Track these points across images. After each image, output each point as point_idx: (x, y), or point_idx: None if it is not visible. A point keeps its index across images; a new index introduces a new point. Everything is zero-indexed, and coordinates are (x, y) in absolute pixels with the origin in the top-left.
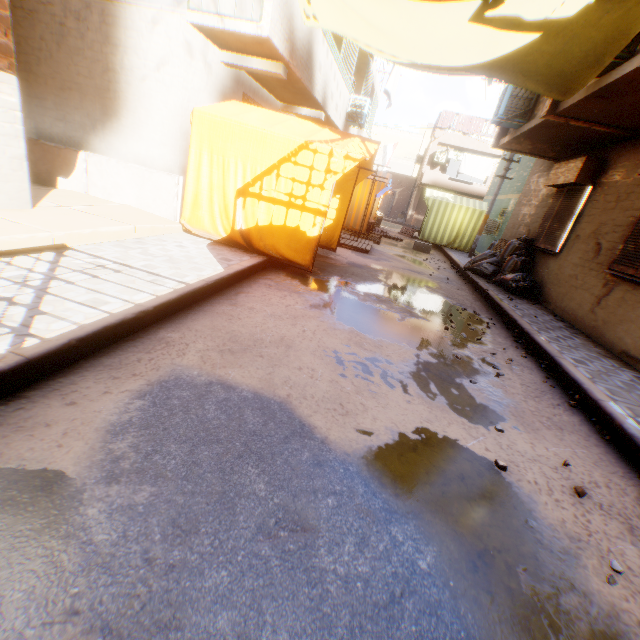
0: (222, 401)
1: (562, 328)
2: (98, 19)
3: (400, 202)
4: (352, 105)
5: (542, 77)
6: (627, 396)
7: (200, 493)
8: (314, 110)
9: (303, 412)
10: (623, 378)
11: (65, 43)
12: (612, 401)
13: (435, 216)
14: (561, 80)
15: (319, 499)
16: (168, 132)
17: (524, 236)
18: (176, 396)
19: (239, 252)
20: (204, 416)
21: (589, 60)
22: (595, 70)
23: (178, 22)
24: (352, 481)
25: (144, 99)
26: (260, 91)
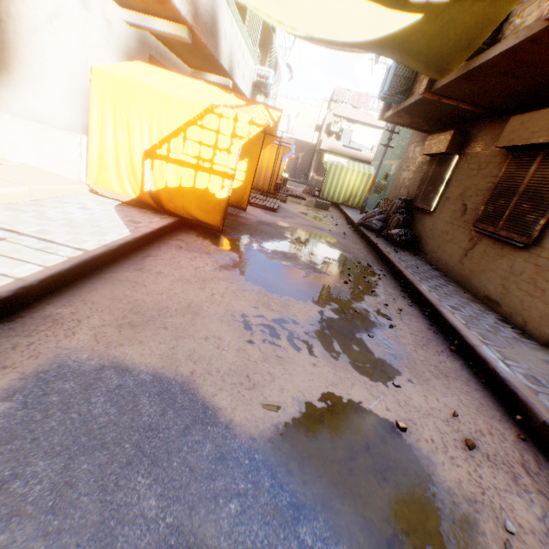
0: (114, 389)
1: (438, 276)
2: None
3: (303, 165)
4: (258, 75)
5: (423, 57)
6: (495, 339)
7: (70, 529)
8: (222, 77)
9: (207, 391)
10: (489, 321)
11: None
12: (485, 345)
13: (332, 178)
14: (439, 60)
15: (220, 506)
16: (67, 89)
17: (405, 197)
18: (57, 390)
19: (149, 213)
20: (89, 413)
21: (462, 43)
22: (467, 53)
23: None
24: (258, 473)
25: (38, 52)
26: (168, 55)
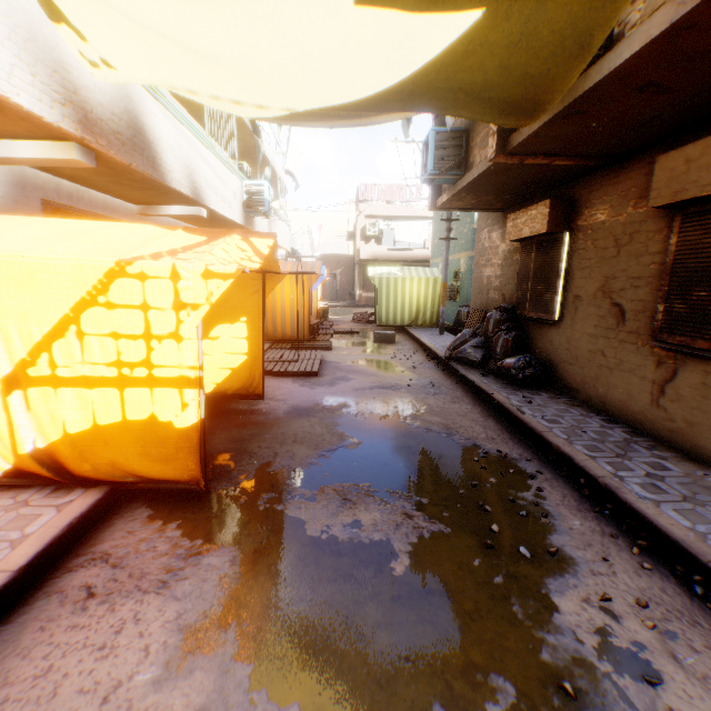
0: None
1: (630, 442)
2: None
3: (344, 283)
4: (247, 192)
5: (497, 89)
6: None
7: None
8: (188, 206)
9: None
10: None
11: None
12: None
13: (387, 295)
14: (527, 89)
15: None
16: None
17: (503, 304)
18: None
19: (35, 502)
20: None
21: (569, 45)
22: (580, 61)
23: None
24: None
25: None
26: (86, 193)
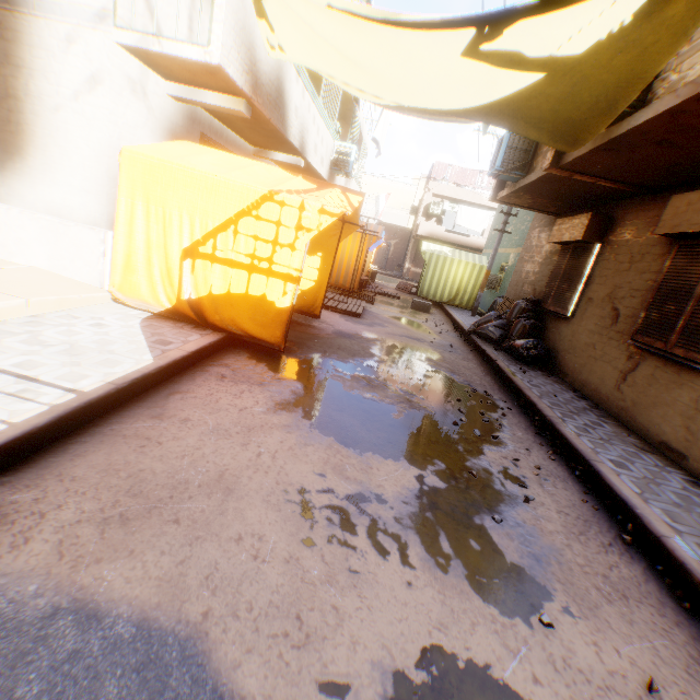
0: (63, 662)
1: (587, 409)
2: None
3: (396, 254)
4: (337, 152)
5: (548, 124)
6: (690, 520)
7: None
8: (292, 155)
9: (225, 656)
10: (674, 486)
11: None
12: (677, 535)
13: (433, 271)
14: (569, 128)
15: None
16: (92, 176)
17: (531, 296)
18: None
19: (186, 329)
20: None
21: (601, 106)
22: (608, 118)
23: (102, 41)
24: None
25: (59, 134)
26: (224, 132)
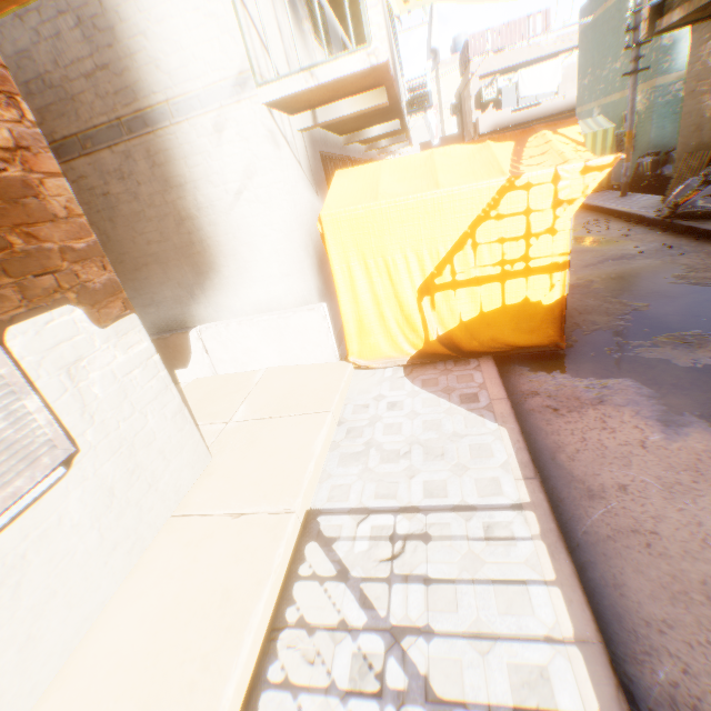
0: None
1: None
2: (144, 163)
3: None
4: (409, 90)
5: None
6: None
7: None
8: (387, 123)
9: None
10: None
11: (117, 214)
12: None
13: None
14: None
15: None
16: (286, 258)
17: None
18: None
19: (454, 369)
20: None
21: None
22: None
23: (249, 110)
24: None
25: (240, 232)
26: (326, 137)
